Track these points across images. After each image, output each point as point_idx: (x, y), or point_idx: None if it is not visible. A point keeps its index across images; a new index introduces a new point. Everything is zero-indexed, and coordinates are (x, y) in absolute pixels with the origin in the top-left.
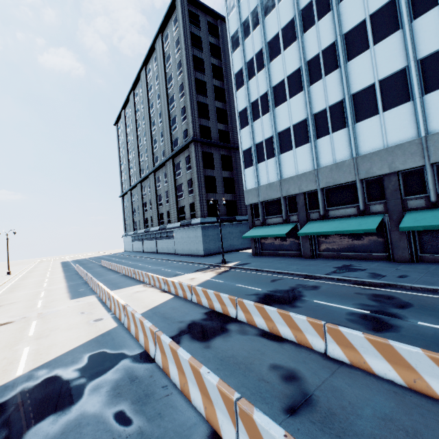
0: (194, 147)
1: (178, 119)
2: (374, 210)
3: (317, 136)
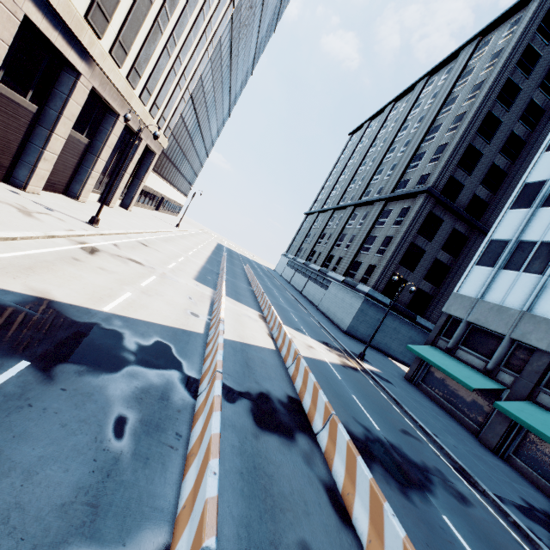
0: (423, 200)
1: (427, 156)
2: None
3: None
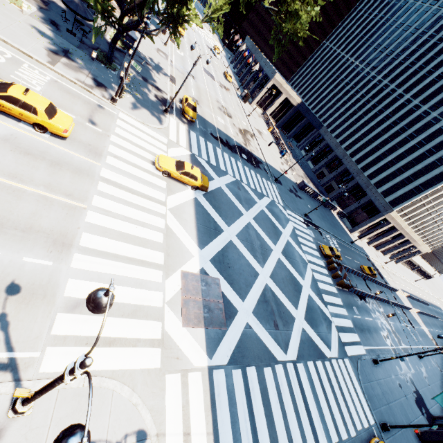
0: None
1: None
2: None
3: None
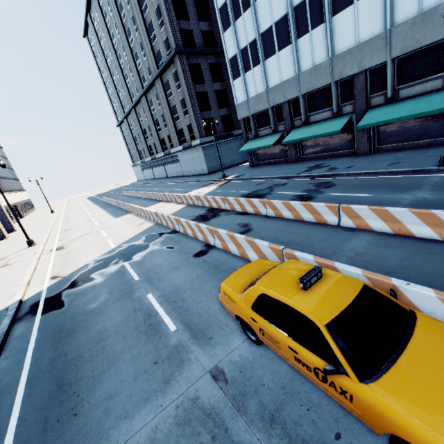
0: (179, 60)
1: (155, 24)
2: (345, 111)
3: (297, 36)
